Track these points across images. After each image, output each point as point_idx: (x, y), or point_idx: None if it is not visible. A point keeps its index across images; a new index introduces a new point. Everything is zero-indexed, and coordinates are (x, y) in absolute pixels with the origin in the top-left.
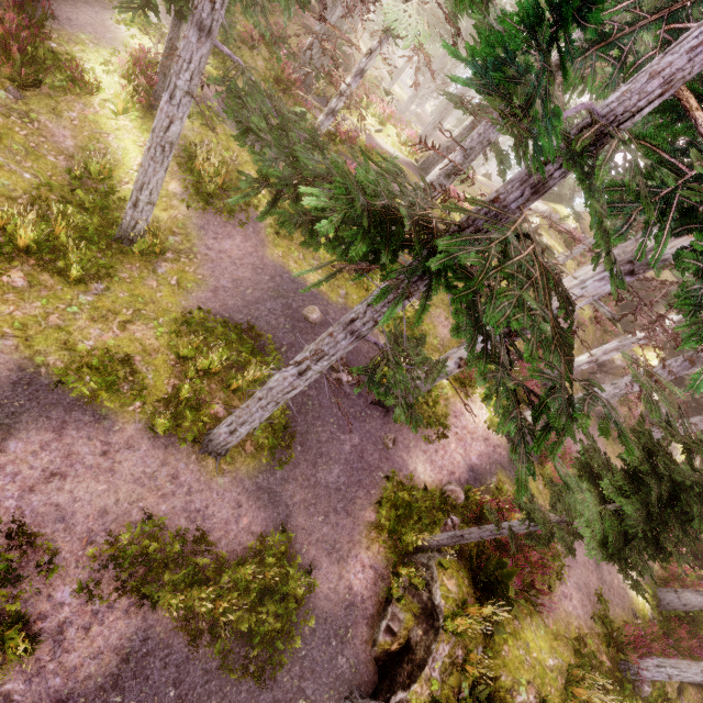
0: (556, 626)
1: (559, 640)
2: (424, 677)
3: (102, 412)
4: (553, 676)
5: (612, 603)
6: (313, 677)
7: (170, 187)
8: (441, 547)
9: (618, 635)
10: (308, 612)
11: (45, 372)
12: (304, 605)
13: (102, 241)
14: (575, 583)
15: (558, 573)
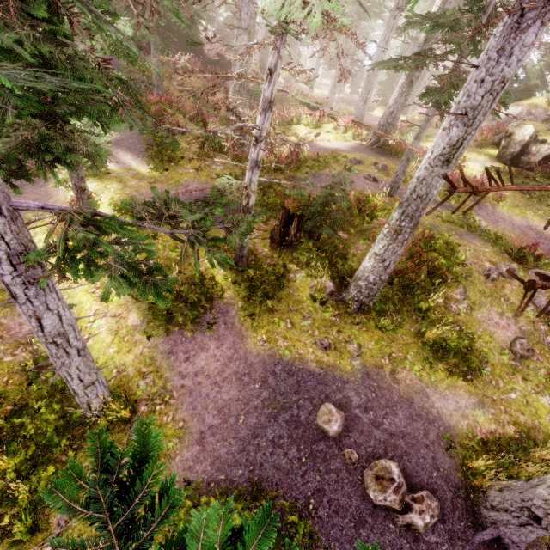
0: None
1: None
2: None
3: None
4: None
5: None
6: None
7: (129, 321)
8: None
9: None
10: None
11: None
12: None
13: (64, 437)
14: None
15: None
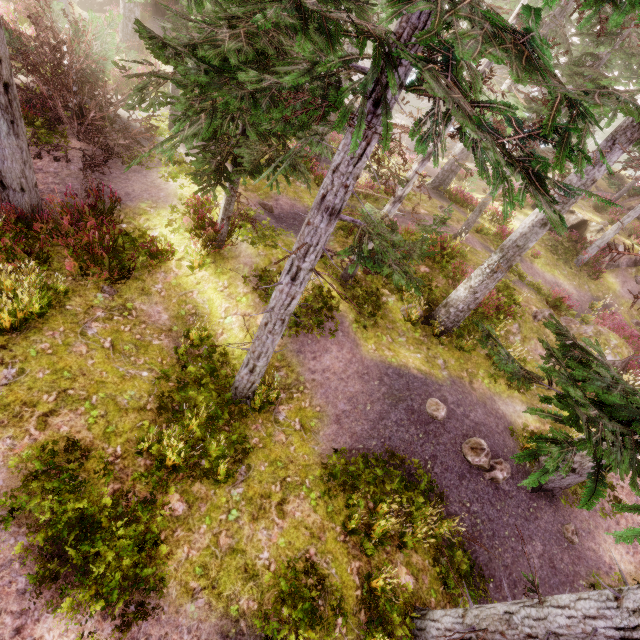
0: None
1: None
2: None
3: None
4: None
5: None
6: None
7: (258, 321)
8: None
9: None
10: None
11: (245, 626)
12: None
13: (225, 411)
14: None
15: None
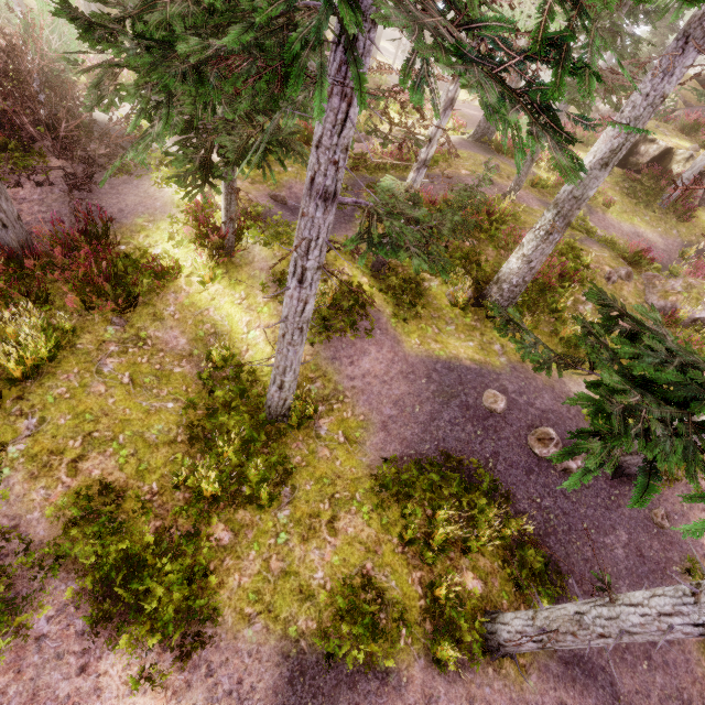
0: None
1: None
2: None
3: (380, 666)
4: None
5: None
6: None
7: None
8: None
9: None
10: None
11: (306, 646)
12: None
13: (261, 433)
14: None
15: None
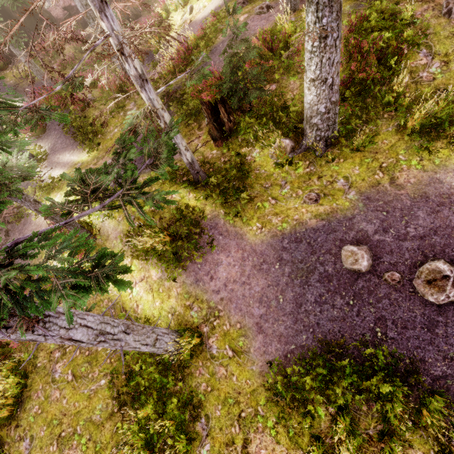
0: None
1: None
2: None
3: None
4: None
5: None
6: None
7: (153, 277)
8: None
9: None
10: None
11: None
12: None
13: (168, 376)
14: None
15: None
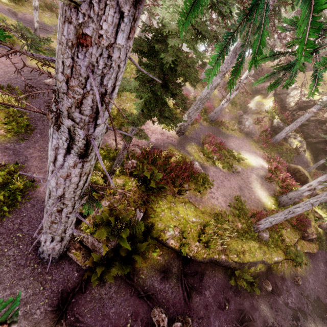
0: (204, 209)
1: (205, 214)
2: (92, 216)
3: None
4: (193, 224)
5: (249, 204)
6: (29, 224)
7: None
8: (122, 171)
9: (247, 213)
10: (31, 198)
11: None
12: (30, 196)
13: None
14: (221, 194)
15: (204, 185)
